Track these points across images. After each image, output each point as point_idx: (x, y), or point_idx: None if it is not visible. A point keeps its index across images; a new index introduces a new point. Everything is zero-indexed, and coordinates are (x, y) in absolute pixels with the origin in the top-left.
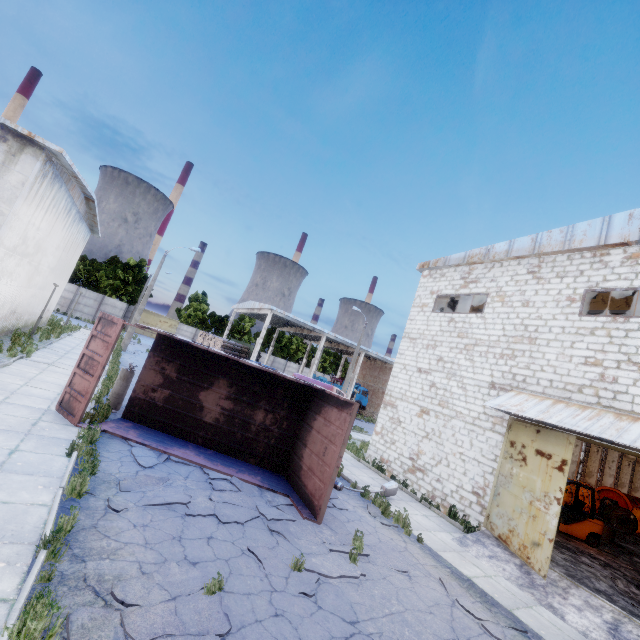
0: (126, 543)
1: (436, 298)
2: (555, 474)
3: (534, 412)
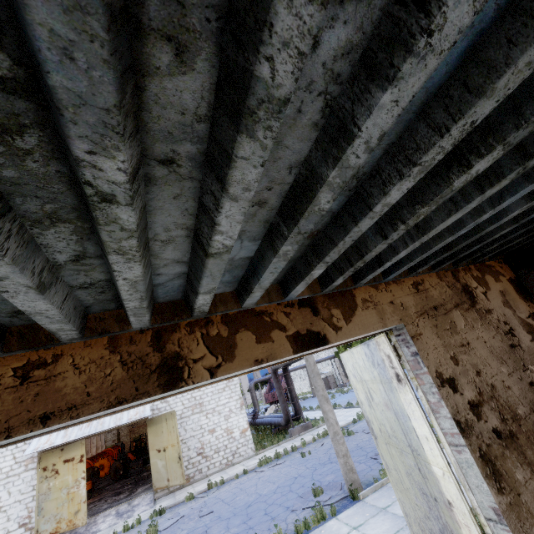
0: None
1: None
2: (79, 466)
3: (60, 439)
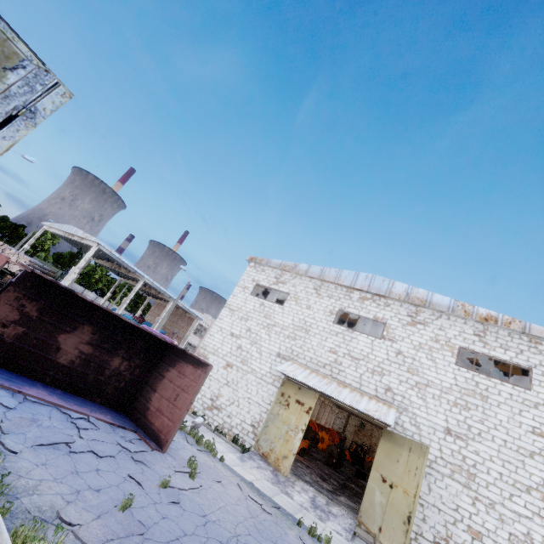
0: (40, 480)
1: (255, 285)
2: (304, 415)
3: (301, 377)
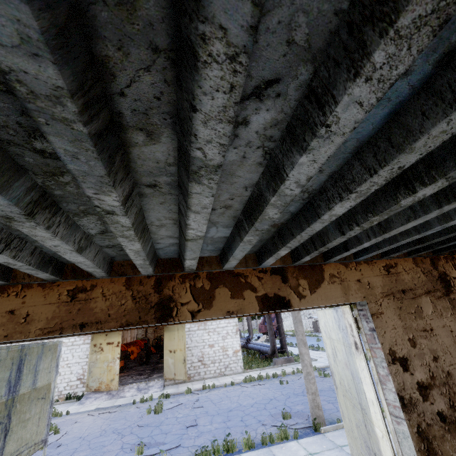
0: None
1: None
2: (116, 349)
3: None
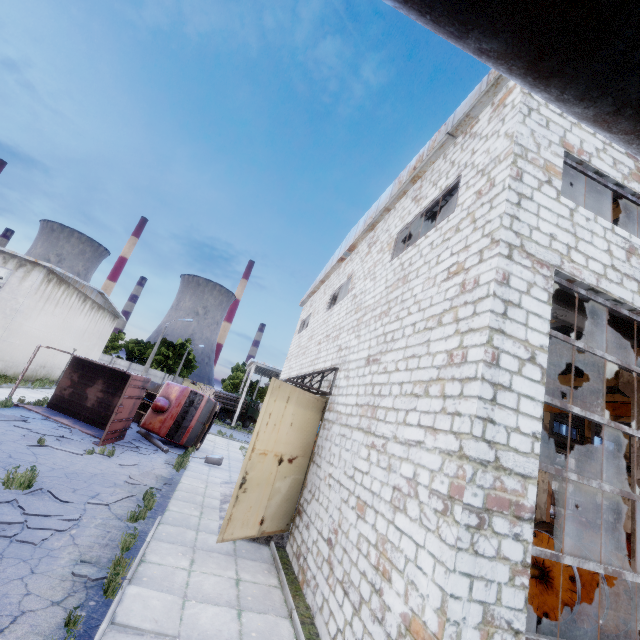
0: None
1: (301, 324)
2: None
3: None
